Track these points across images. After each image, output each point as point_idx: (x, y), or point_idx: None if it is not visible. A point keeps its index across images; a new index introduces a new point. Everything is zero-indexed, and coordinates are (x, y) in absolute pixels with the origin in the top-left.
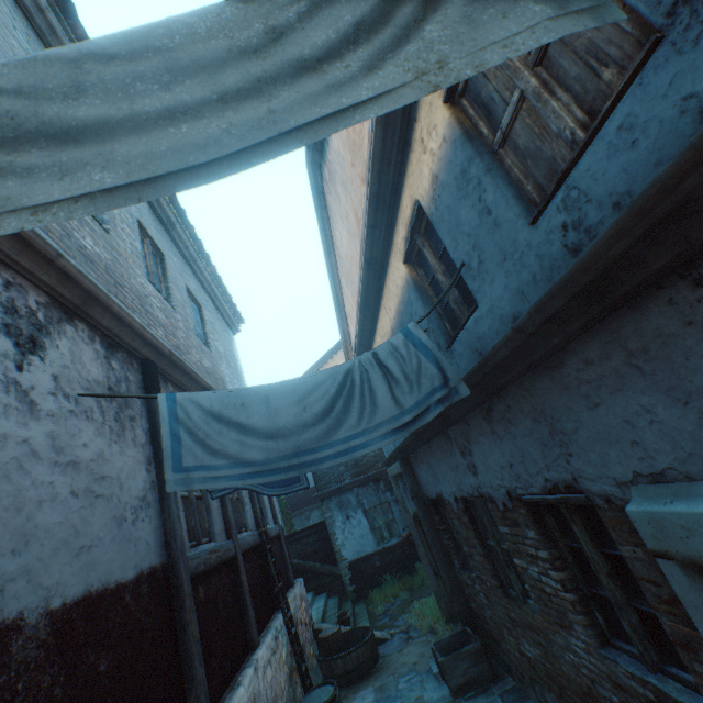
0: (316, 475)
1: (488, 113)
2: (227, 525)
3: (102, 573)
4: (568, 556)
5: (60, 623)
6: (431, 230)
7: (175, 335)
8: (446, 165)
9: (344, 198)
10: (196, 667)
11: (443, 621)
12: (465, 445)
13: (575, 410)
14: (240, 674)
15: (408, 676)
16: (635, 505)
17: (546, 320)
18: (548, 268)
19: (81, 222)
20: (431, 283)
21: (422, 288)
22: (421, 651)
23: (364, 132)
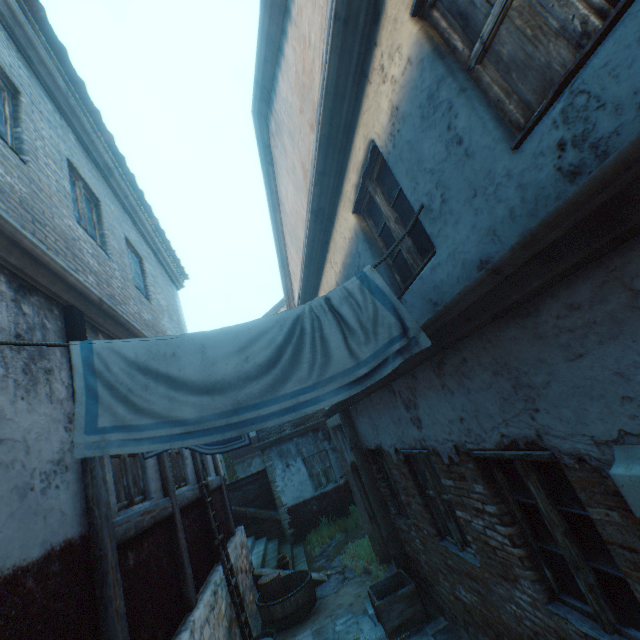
0: None
1: (465, 22)
2: (165, 482)
3: None
4: (517, 511)
5: None
6: (384, 175)
7: (109, 284)
8: (410, 92)
9: (291, 149)
10: None
11: (377, 561)
12: (410, 398)
13: (548, 362)
14: None
15: (344, 617)
16: (623, 468)
17: (531, 257)
18: (532, 199)
19: None
20: (381, 234)
21: (371, 239)
22: (356, 592)
23: (314, 71)
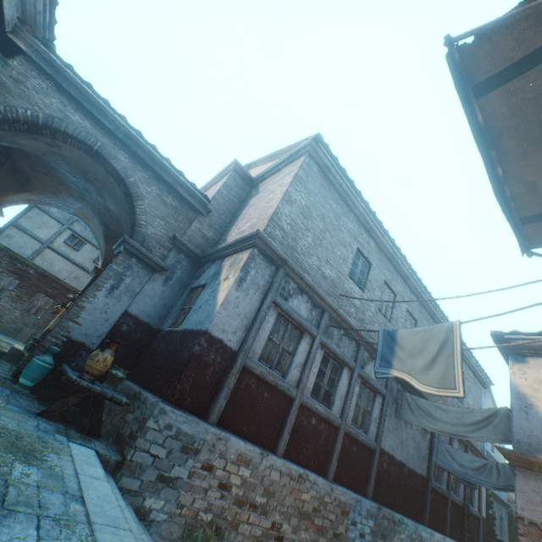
0: None
1: None
2: (447, 484)
3: (414, 467)
4: None
5: (408, 470)
6: None
7: (445, 401)
8: None
9: None
10: (426, 508)
11: None
12: None
13: None
14: (437, 532)
15: None
16: None
17: None
18: None
19: None
20: None
21: None
22: None
23: None
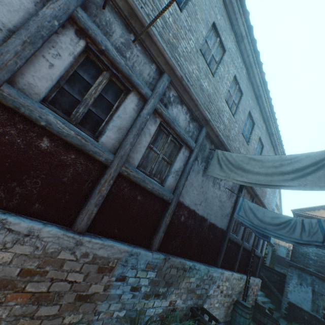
0: (293, 253)
1: None
2: (242, 236)
3: (216, 222)
4: None
5: (210, 224)
6: None
7: None
8: None
9: None
10: (221, 254)
11: None
12: None
13: None
14: (227, 270)
15: None
16: None
17: None
18: None
19: (242, 145)
20: None
21: None
22: None
23: None
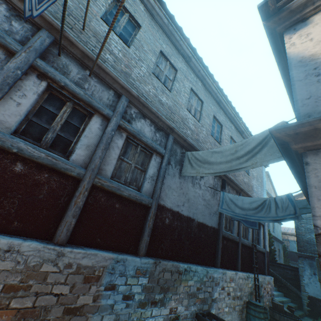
0: (298, 243)
1: None
2: (238, 232)
3: (205, 221)
4: None
5: (198, 224)
6: None
7: None
8: None
9: None
10: (218, 253)
11: None
12: None
13: None
14: (230, 270)
15: None
16: None
17: None
18: None
19: (214, 145)
20: None
21: None
22: None
23: None
